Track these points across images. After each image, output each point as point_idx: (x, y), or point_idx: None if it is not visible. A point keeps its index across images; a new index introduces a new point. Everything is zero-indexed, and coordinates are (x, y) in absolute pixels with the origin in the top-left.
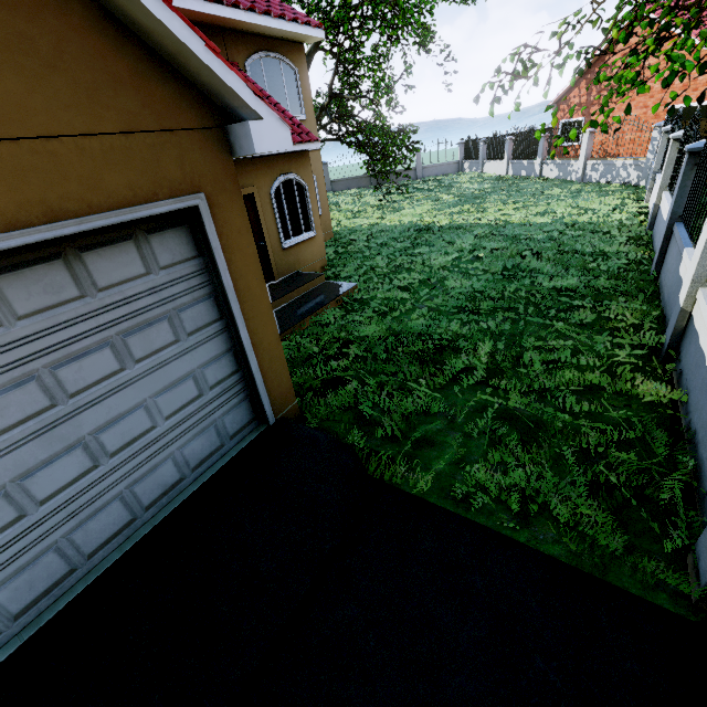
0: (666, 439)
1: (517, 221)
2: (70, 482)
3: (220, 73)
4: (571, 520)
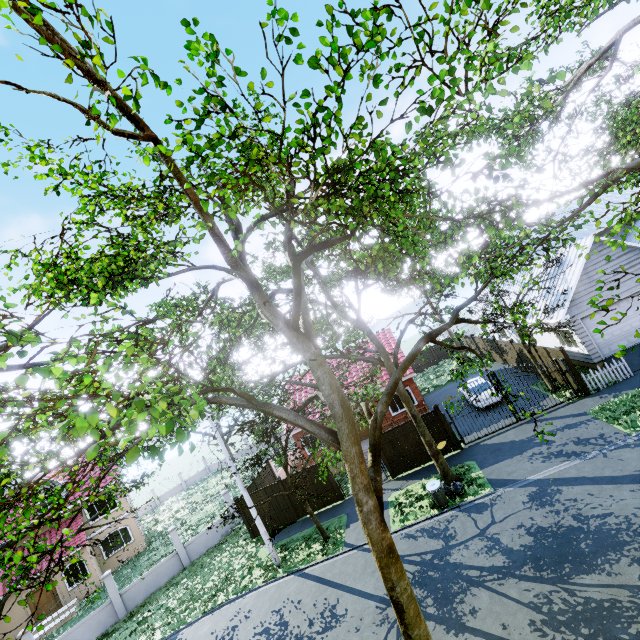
0: None
1: (185, 542)
2: None
3: None
4: None
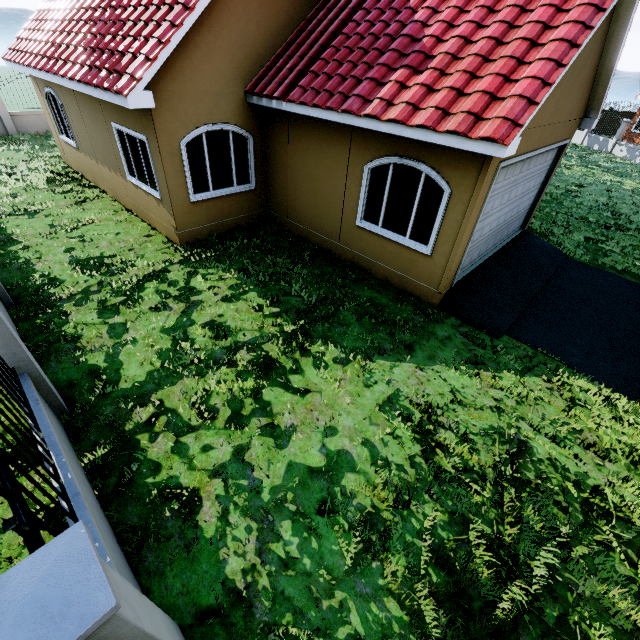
0: None
1: (599, 181)
2: (512, 216)
3: (601, 106)
4: (639, 274)
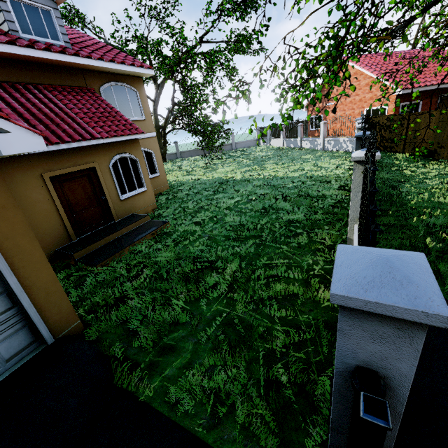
0: (327, 339)
1: (280, 175)
2: None
3: None
4: (246, 421)
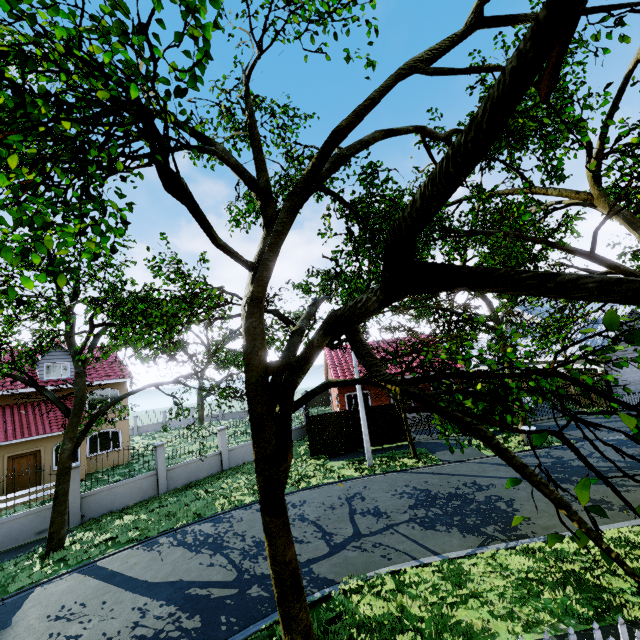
0: None
1: None
2: None
3: None
4: None
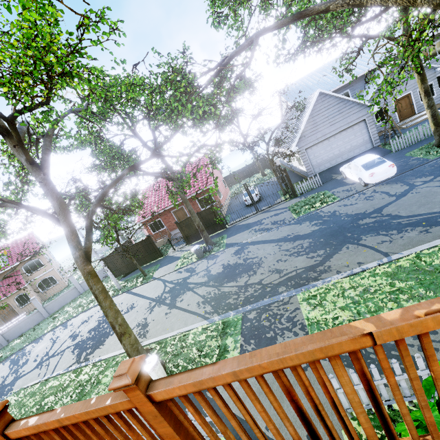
0: None
1: None
2: None
3: None
4: None
